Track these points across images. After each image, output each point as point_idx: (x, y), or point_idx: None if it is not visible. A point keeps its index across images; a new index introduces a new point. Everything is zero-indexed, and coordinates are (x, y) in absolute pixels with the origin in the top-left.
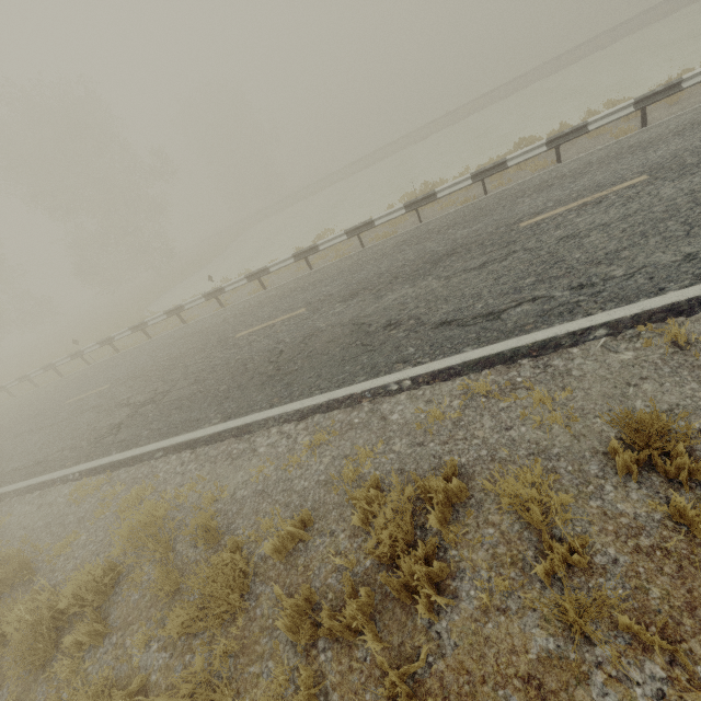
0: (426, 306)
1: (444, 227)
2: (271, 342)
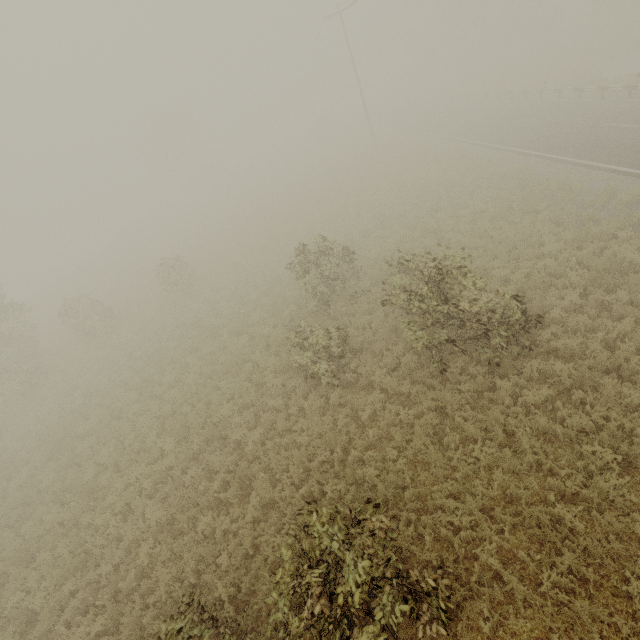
0: None
1: None
2: (605, 135)
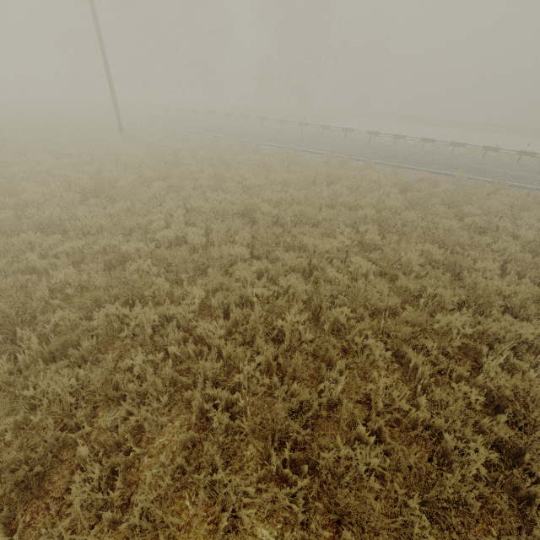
0: (537, 179)
1: (535, 167)
2: (457, 164)
